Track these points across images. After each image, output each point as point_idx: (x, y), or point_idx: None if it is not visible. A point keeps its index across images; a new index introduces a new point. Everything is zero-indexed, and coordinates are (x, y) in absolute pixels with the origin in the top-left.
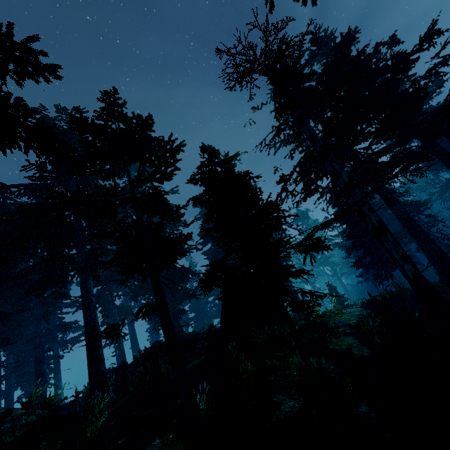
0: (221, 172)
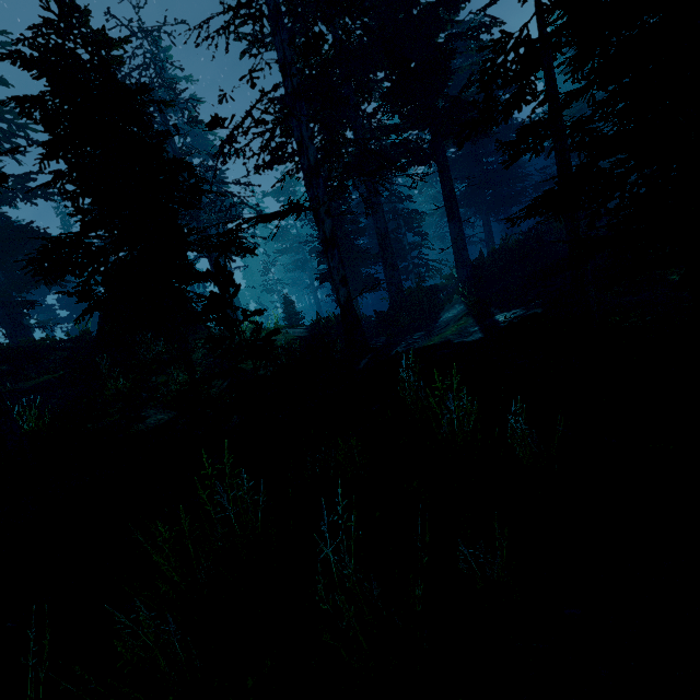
0: (92, 63)
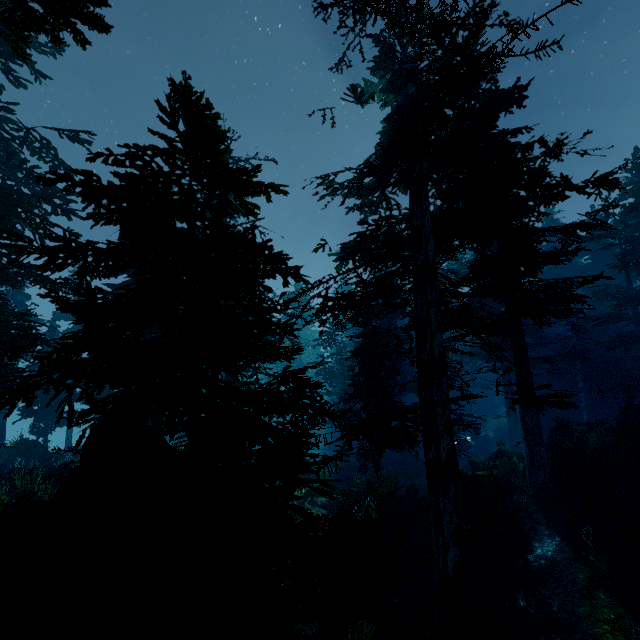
0: (204, 204)
